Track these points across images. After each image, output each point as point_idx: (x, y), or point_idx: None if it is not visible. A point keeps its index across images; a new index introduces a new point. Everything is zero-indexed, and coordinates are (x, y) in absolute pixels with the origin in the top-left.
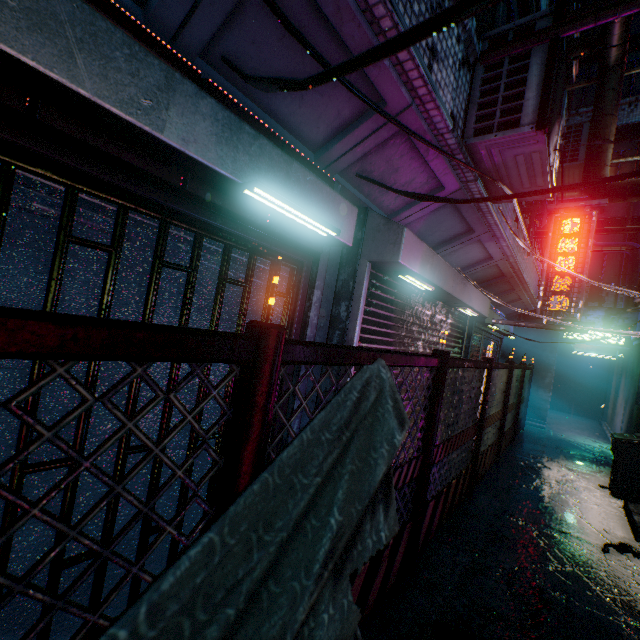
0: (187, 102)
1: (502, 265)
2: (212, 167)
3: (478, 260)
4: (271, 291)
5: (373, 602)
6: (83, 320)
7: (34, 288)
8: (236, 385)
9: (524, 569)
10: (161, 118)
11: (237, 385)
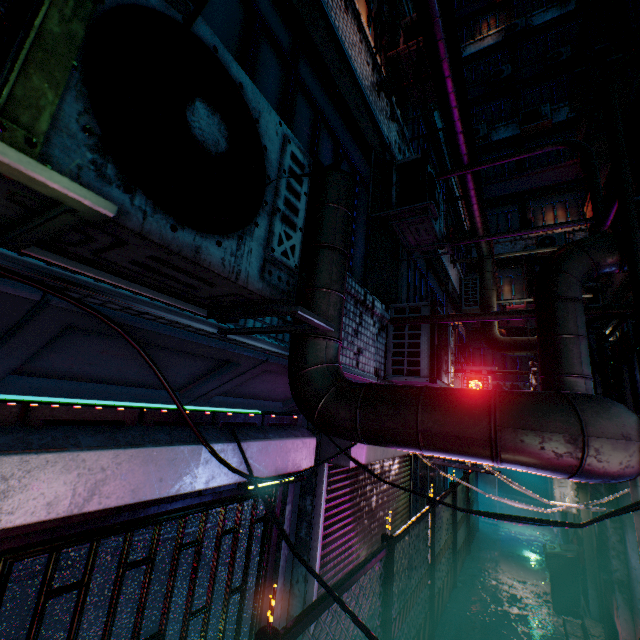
0: (209, 457)
1: None
2: (222, 485)
3: None
4: (271, 610)
5: None
6: None
7: None
8: None
9: None
10: (194, 479)
11: None
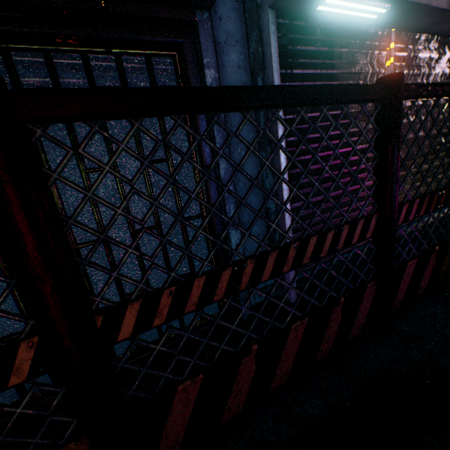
0: None
1: None
2: None
3: None
4: None
5: (329, 349)
6: None
7: None
8: None
9: None
10: None
11: None
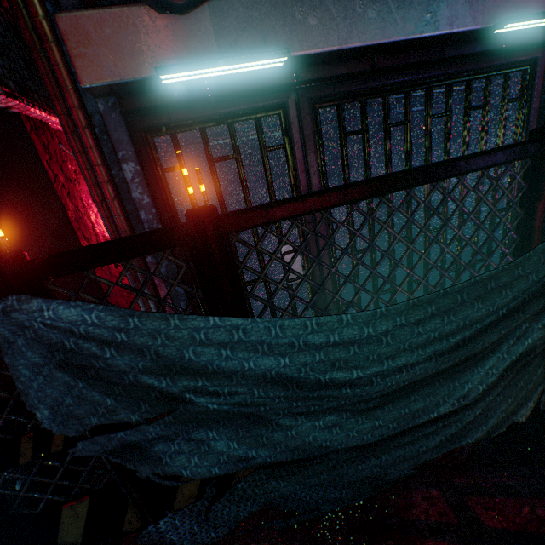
0: None
1: None
2: (467, 30)
3: None
4: None
5: None
6: (468, 157)
7: (359, 161)
8: (528, 171)
9: None
10: (436, 20)
11: (529, 171)
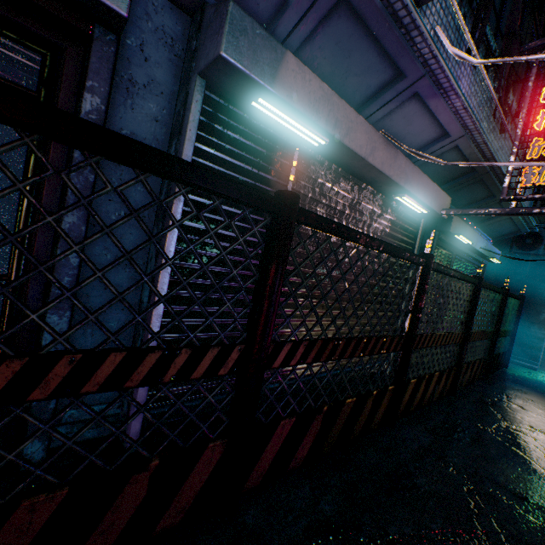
0: None
1: (466, 149)
2: None
3: (429, 139)
4: None
5: None
6: None
7: None
8: None
9: (420, 541)
10: None
11: None
